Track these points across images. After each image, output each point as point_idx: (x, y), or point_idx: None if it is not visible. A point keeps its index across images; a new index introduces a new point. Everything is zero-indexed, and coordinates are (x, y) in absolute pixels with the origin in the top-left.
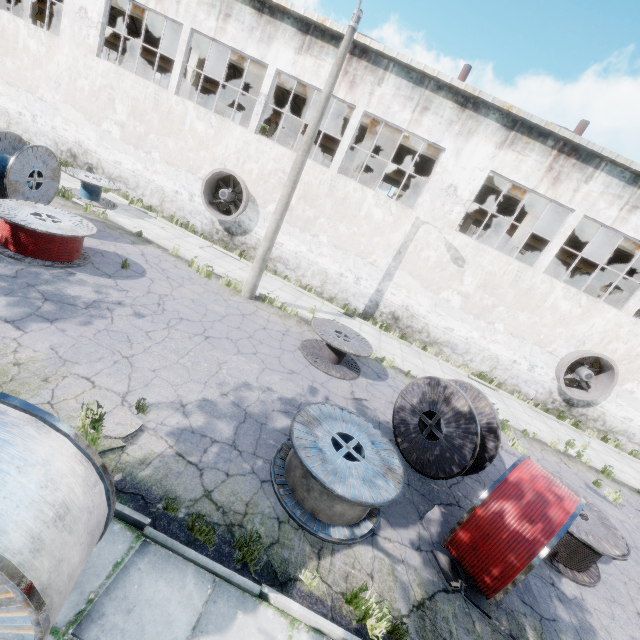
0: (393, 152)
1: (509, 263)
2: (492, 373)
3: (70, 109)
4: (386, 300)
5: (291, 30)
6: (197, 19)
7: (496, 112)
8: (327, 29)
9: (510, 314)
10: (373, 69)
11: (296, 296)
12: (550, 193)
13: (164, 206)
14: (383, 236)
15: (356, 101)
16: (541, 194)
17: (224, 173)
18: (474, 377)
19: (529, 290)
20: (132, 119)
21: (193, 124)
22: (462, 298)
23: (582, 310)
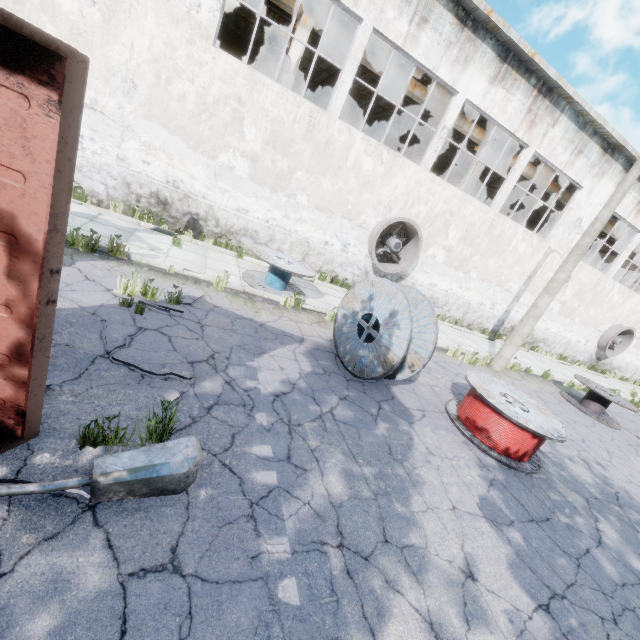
0: (544, 190)
1: (595, 274)
2: (563, 353)
3: (156, 129)
4: (510, 317)
5: (490, 54)
6: (383, 16)
7: (623, 157)
8: (528, 61)
9: (585, 310)
10: (552, 110)
11: (468, 338)
12: (633, 221)
13: (307, 261)
14: (521, 266)
15: (531, 141)
16: (627, 221)
17: (390, 218)
18: (562, 361)
19: (601, 291)
20: (270, 150)
21: (358, 159)
22: (561, 305)
23: (623, 299)
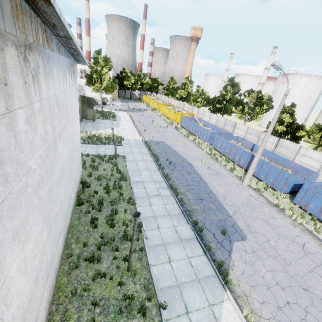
0: None
1: None
2: None
3: None
4: None
5: None
6: None
7: None
8: None
9: None
10: None
11: None
12: None
13: None
14: None
15: None
16: None
17: None
18: None
19: None
20: None
21: None
22: None
23: None
